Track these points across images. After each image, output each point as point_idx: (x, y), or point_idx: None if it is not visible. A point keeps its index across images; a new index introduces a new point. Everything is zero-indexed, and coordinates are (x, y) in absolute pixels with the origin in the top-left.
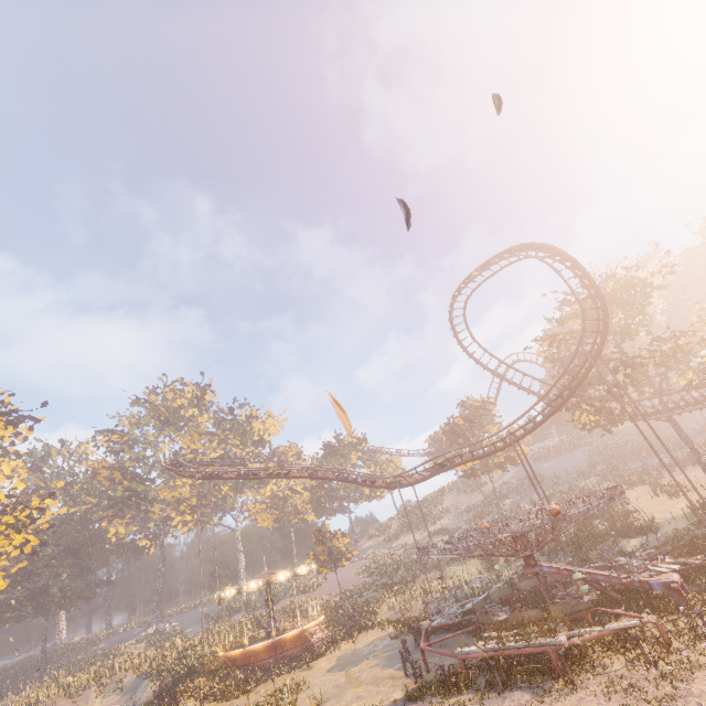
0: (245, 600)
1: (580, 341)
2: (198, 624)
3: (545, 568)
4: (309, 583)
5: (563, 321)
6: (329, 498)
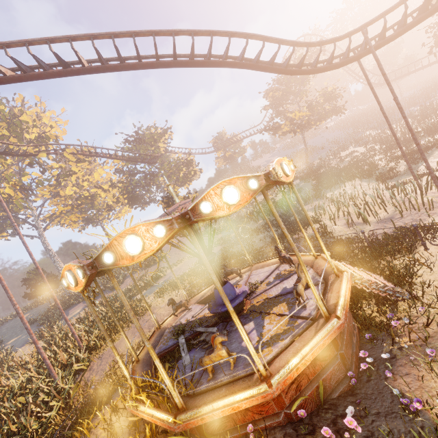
0: (76, 293)
1: None
2: (22, 332)
3: None
4: (149, 258)
5: None
6: (146, 184)
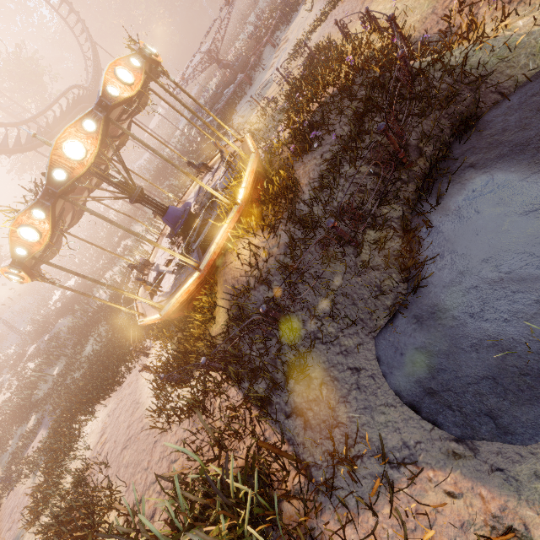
0: None
1: (88, 33)
2: None
3: (224, 61)
4: None
5: (3, 73)
6: None
